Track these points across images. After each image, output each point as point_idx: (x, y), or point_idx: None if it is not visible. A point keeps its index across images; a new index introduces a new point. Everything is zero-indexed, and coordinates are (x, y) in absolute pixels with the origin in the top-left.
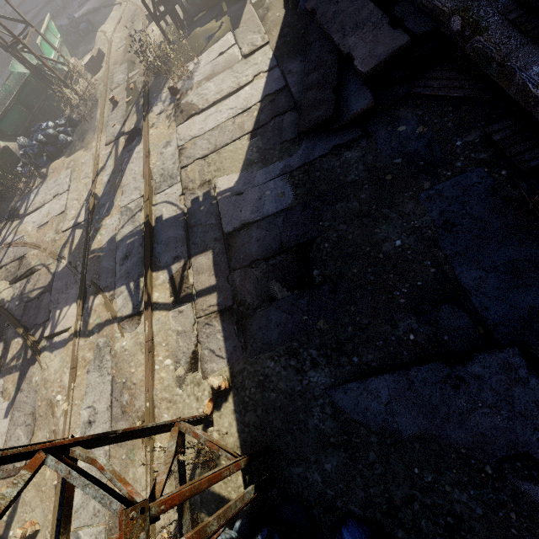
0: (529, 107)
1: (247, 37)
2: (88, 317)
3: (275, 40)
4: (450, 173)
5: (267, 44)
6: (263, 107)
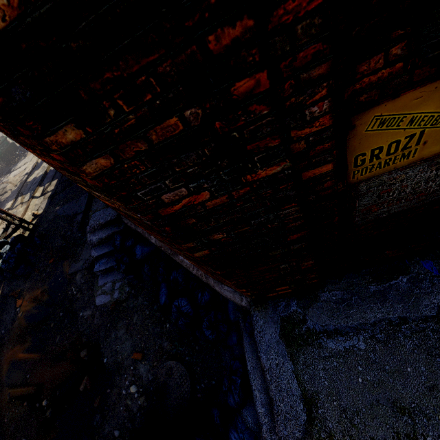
0: None
1: None
2: (15, 203)
3: None
4: None
5: None
6: None
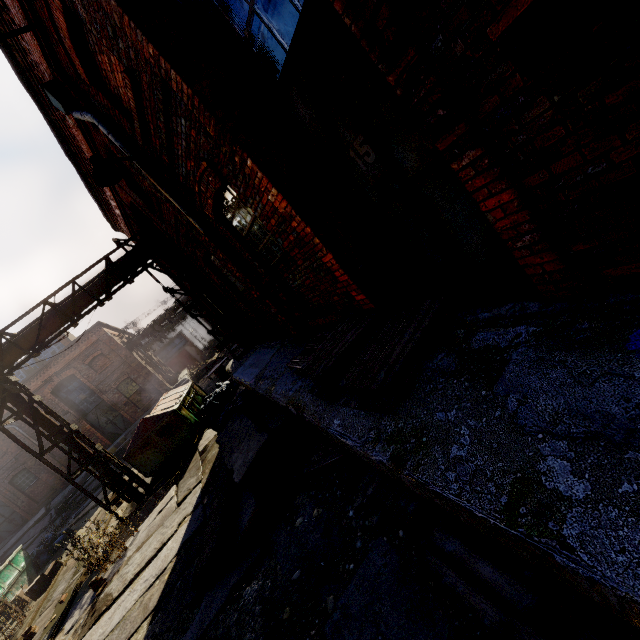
0: (355, 453)
1: (186, 484)
2: None
3: (207, 476)
4: (352, 564)
5: (200, 482)
6: (177, 561)
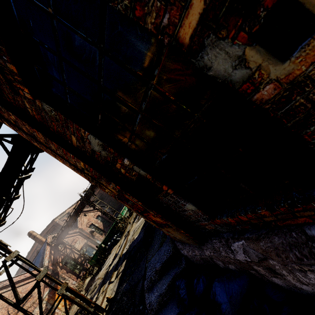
0: None
1: None
2: (98, 295)
3: None
4: None
5: None
6: None
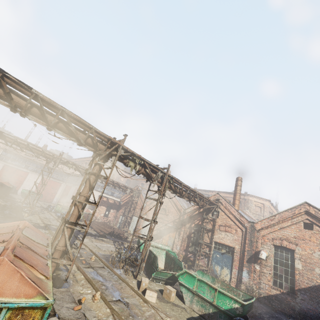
0: None
1: None
2: None
3: None
4: None
5: None
6: None
